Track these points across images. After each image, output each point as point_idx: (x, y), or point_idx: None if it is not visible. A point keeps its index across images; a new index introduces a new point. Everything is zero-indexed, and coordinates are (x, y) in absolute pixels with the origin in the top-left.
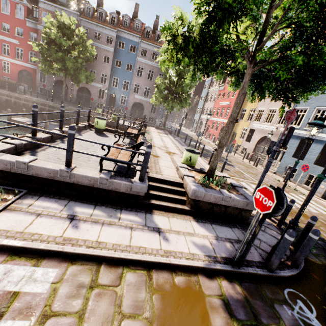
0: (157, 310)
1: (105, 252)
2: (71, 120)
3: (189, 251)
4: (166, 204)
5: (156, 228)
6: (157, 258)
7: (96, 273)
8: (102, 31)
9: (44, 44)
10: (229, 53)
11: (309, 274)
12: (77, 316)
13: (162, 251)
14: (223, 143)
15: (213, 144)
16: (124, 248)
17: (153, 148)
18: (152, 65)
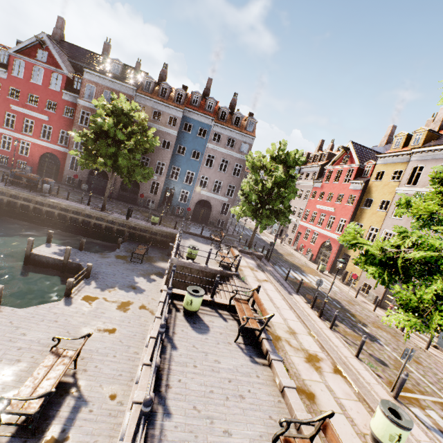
0: None
1: None
2: (117, 242)
3: None
4: None
5: None
6: None
7: None
8: (163, 110)
9: (88, 132)
10: None
11: None
12: None
13: None
14: None
15: (313, 268)
16: None
17: (284, 351)
18: (227, 153)
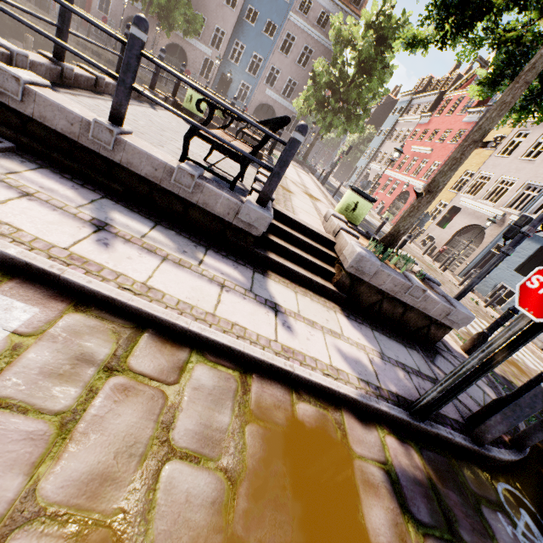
0: (251, 458)
1: (158, 310)
2: None
3: (331, 362)
4: (297, 268)
5: (270, 303)
6: (266, 355)
7: (128, 345)
8: None
9: None
10: None
11: (536, 467)
12: (55, 421)
13: (278, 346)
14: (440, 186)
15: (377, 217)
16: (201, 316)
17: (282, 178)
18: (314, 37)
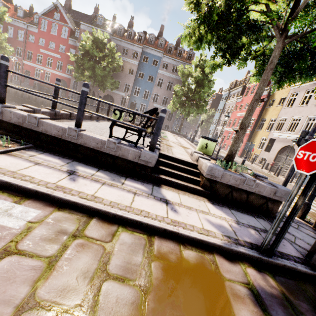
0: (155, 280)
1: (100, 206)
2: None
3: (203, 227)
4: (177, 181)
5: (163, 199)
6: (161, 224)
7: (84, 224)
8: (129, 47)
9: (79, 55)
10: (256, 27)
11: None
12: (46, 261)
13: (169, 220)
14: (246, 124)
15: None
16: (123, 208)
17: (166, 141)
18: (172, 77)
